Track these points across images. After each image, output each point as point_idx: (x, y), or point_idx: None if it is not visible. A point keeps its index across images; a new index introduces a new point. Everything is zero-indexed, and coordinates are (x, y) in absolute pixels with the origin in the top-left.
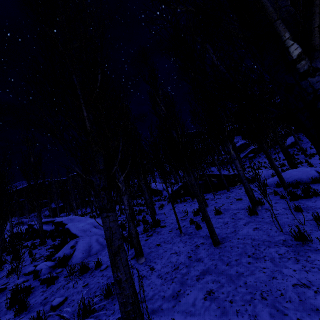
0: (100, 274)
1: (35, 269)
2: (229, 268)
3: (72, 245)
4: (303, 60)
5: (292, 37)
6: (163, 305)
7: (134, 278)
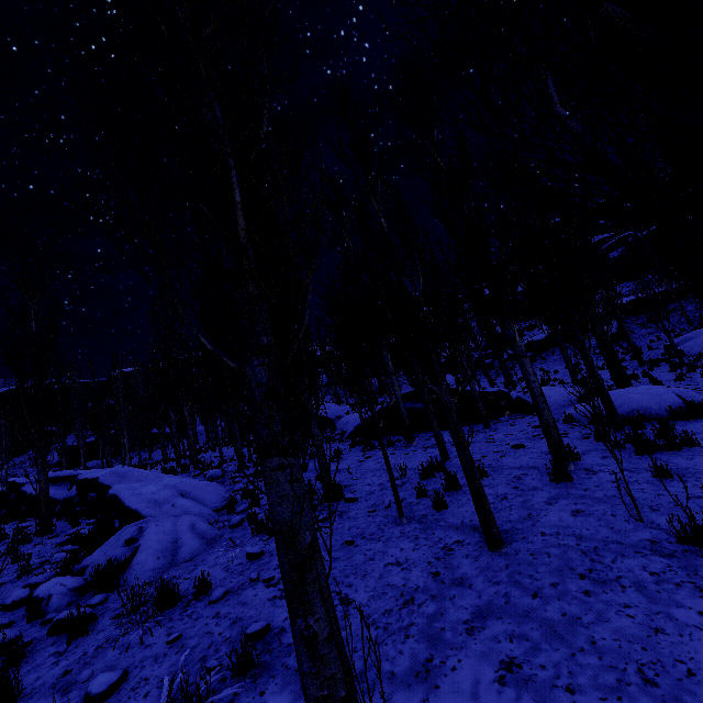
0: (210, 611)
1: (32, 594)
2: (542, 604)
3: (130, 538)
4: None
5: None
6: (395, 698)
7: None
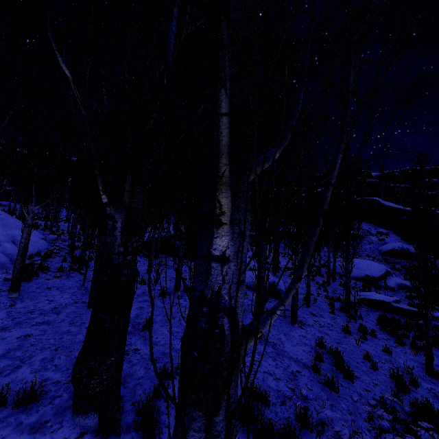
0: None
1: None
2: (68, 326)
3: None
4: (108, 207)
5: (104, 190)
6: None
7: None
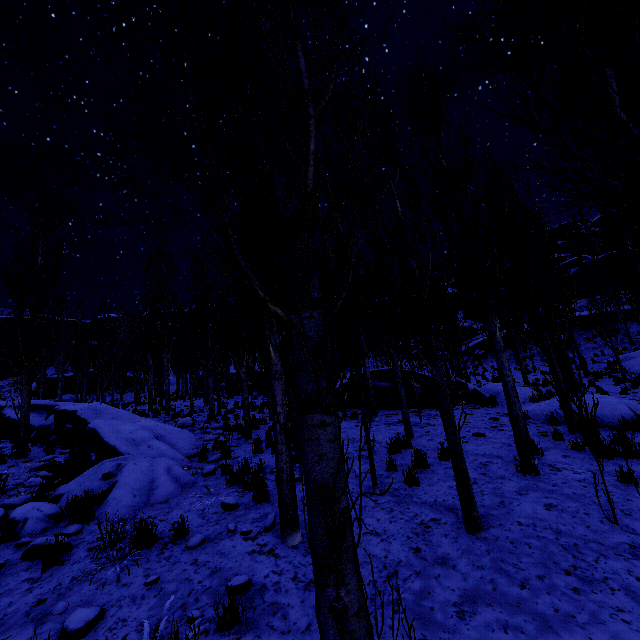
0: (187, 557)
1: (9, 516)
2: (532, 596)
3: (108, 472)
4: None
5: None
6: None
7: (286, 583)
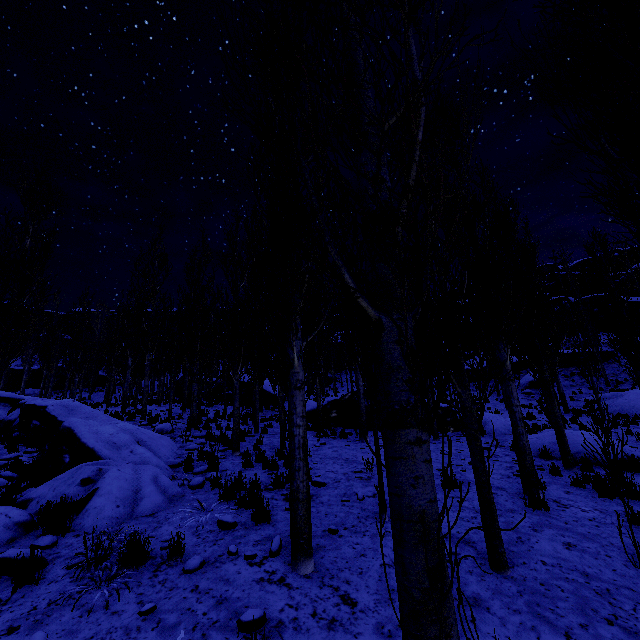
0: (186, 582)
1: None
2: None
3: (87, 477)
4: None
5: None
6: None
7: (306, 620)
